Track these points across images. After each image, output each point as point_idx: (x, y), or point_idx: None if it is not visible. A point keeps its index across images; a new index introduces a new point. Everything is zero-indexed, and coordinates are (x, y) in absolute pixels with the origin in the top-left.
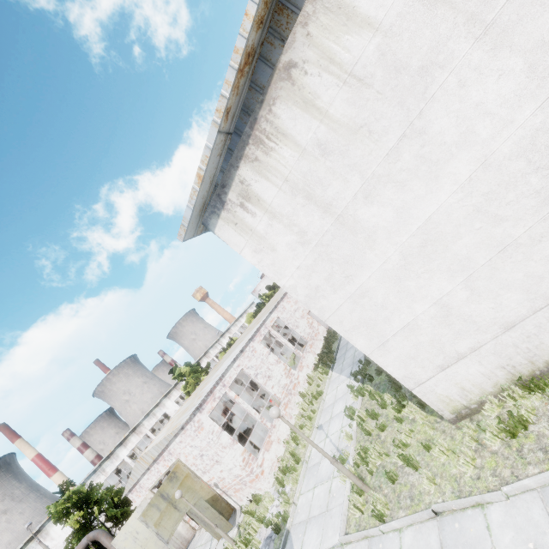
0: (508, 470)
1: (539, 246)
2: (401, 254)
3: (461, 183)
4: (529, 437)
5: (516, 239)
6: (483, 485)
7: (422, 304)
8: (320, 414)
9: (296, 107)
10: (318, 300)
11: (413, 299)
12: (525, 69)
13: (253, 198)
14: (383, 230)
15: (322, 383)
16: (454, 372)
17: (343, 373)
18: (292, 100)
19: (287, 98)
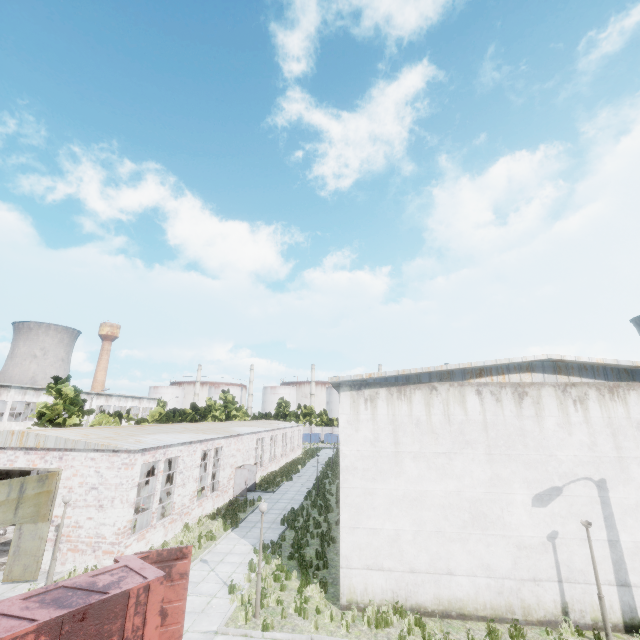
0: (366, 638)
1: (450, 543)
2: (404, 493)
3: (447, 490)
4: (384, 631)
5: (445, 532)
6: (348, 639)
7: (390, 525)
8: (207, 552)
9: (424, 400)
10: (349, 474)
11: (389, 518)
12: (490, 477)
13: (374, 403)
14: (407, 476)
15: (216, 533)
16: (371, 575)
17: (247, 539)
18: (425, 397)
19: (424, 394)
